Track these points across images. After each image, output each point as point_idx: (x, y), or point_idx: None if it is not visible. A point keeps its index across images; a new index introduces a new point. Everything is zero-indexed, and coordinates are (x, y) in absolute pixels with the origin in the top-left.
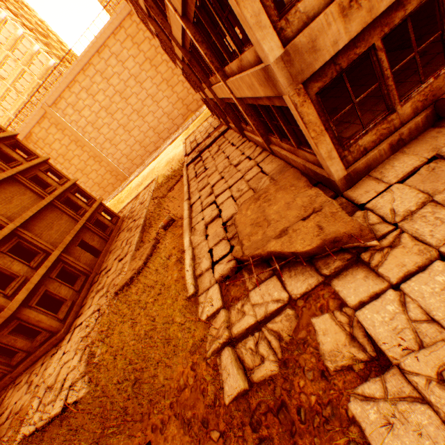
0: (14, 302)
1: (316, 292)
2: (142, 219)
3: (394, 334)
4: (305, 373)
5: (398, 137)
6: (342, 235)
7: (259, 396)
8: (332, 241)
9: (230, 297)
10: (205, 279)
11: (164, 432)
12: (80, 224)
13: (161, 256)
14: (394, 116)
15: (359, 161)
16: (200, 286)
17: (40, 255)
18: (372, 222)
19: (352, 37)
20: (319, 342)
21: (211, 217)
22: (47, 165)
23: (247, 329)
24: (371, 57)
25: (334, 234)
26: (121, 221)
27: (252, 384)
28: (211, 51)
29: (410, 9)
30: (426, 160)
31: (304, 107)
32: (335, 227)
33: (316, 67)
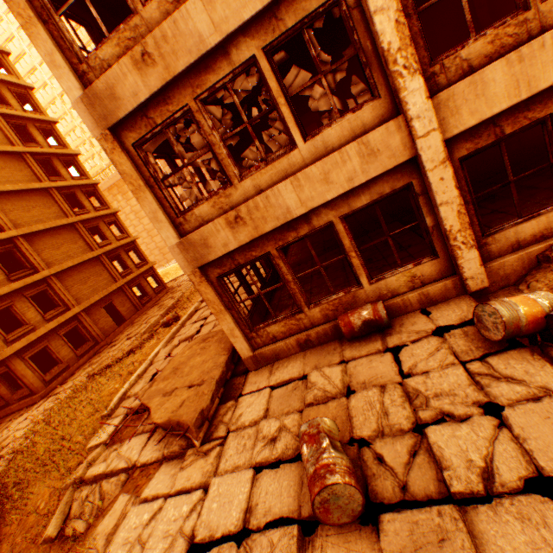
0: (10, 349)
1: (150, 468)
2: (174, 300)
3: (123, 543)
4: (83, 546)
5: (306, 336)
6: (183, 421)
7: (59, 550)
8: (178, 423)
9: (120, 435)
10: (126, 404)
11: (1, 545)
12: (116, 286)
13: (133, 357)
14: (303, 315)
15: (268, 346)
16: (119, 409)
17: (60, 308)
18: (225, 418)
19: (242, 243)
20: (103, 520)
21: (187, 335)
22: (114, 217)
23: (96, 476)
24: (272, 260)
25: (178, 418)
26: (165, 292)
27: (64, 535)
28: (219, 183)
29: (303, 232)
30: (302, 375)
31: (202, 286)
32: (187, 410)
33: (210, 258)
